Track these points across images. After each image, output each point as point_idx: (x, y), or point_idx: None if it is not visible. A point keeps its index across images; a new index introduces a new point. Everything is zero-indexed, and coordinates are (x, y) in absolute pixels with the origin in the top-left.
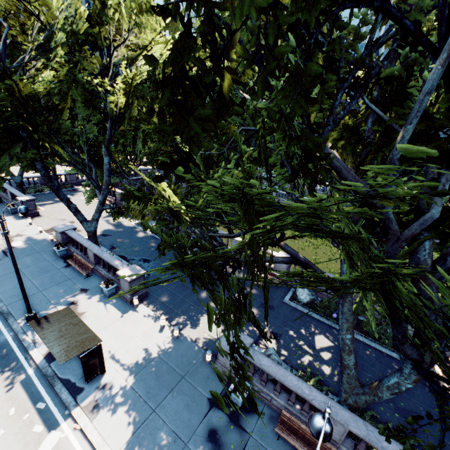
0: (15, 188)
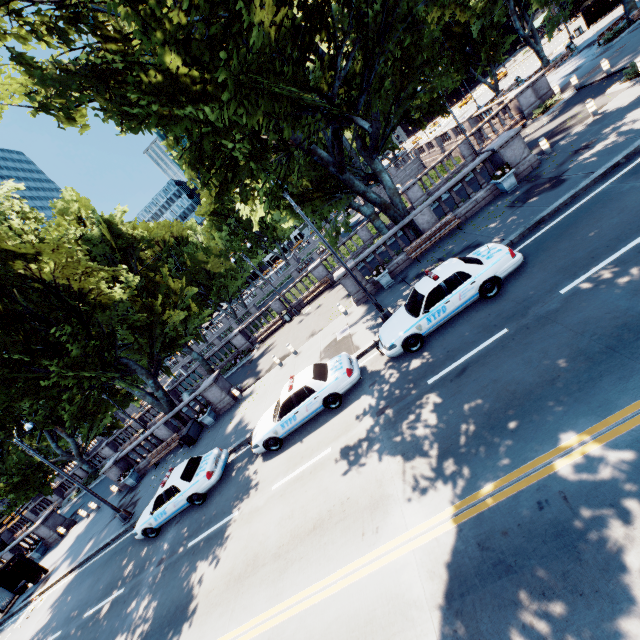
0: None
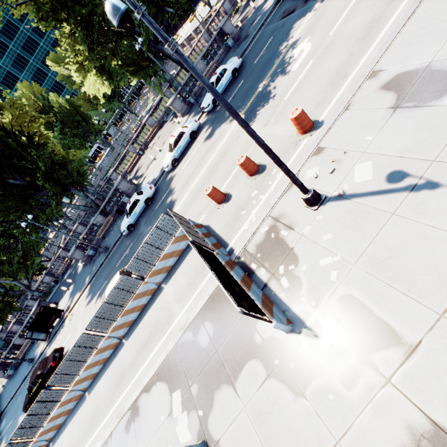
0: None
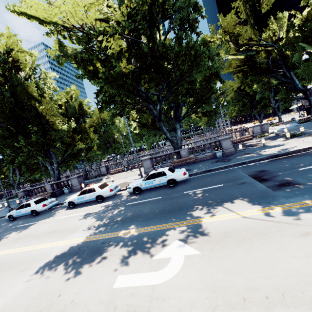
0: None
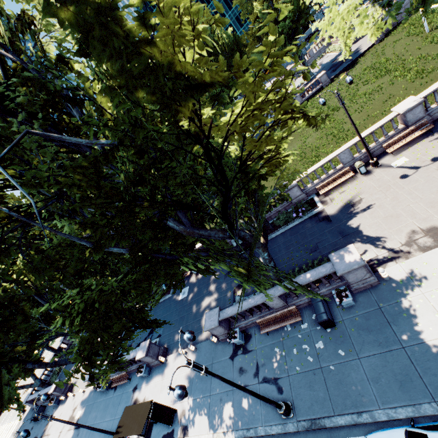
0: (42, 390)
